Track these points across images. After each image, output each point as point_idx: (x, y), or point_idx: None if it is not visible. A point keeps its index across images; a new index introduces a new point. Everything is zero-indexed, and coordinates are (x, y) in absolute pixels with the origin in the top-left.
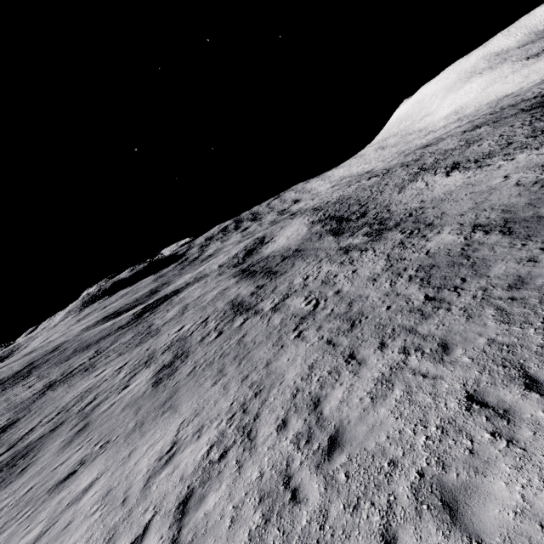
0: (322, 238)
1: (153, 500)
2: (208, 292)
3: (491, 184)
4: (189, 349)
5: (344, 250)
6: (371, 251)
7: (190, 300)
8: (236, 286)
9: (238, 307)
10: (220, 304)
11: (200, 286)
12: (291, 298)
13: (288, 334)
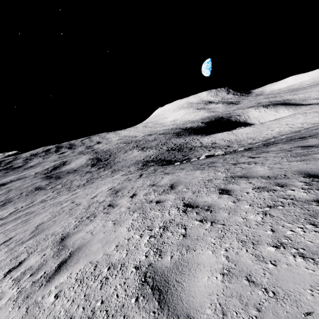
0: (87, 166)
1: (3, 215)
2: (25, 184)
3: (136, 158)
4: (12, 200)
5: (87, 172)
6: (91, 173)
7: (14, 187)
8: (41, 182)
9: (38, 188)
10: (30, 188)
11: (20, 181)
12: (58, 185)
13: (50, 192)
